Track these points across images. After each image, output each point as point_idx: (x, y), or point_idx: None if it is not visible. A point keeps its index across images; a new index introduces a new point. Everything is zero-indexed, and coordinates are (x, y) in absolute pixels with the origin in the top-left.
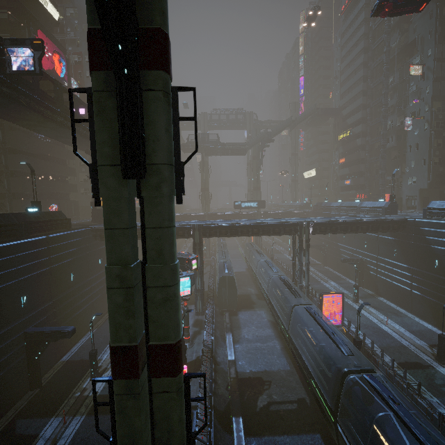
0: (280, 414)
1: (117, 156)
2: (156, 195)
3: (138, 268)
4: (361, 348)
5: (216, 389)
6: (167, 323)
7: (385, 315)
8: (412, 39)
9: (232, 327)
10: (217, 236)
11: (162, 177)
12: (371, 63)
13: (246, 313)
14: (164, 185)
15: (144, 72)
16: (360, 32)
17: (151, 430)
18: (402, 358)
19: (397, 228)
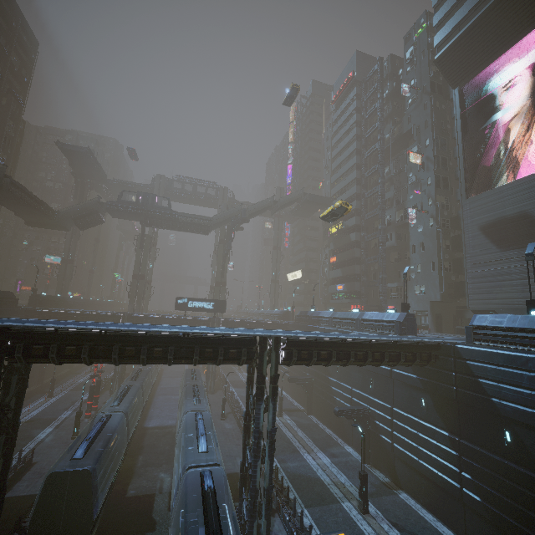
0: None
1: None
2: None
3: None
4: None
5: None
6: None
7: None
8: (407, 129)
9: None
10: (52, 360)
11: None
12: (365, 151)
13: None
14: None
15: None
16: (352, 119)
17: None
18: None
19: (426, 359)
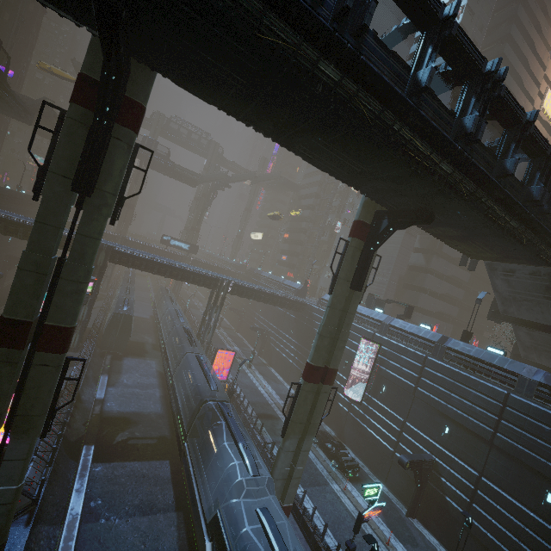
0: (137, 446)
1: (72, 172)
2: (95, 212)
3: (54, 262)
4: (234, 400)
5: (72, 422)
6: (68, 310)
7: (267, 380)
8: None
9: (111, 371)
10: (129, 265)
11: (105, 202)
12: None
13: (133, 360)
14: (105, 208)
15: (119, 125)
16: None
17: (14, 401)
18: (262, 411)
19: (299, 308)
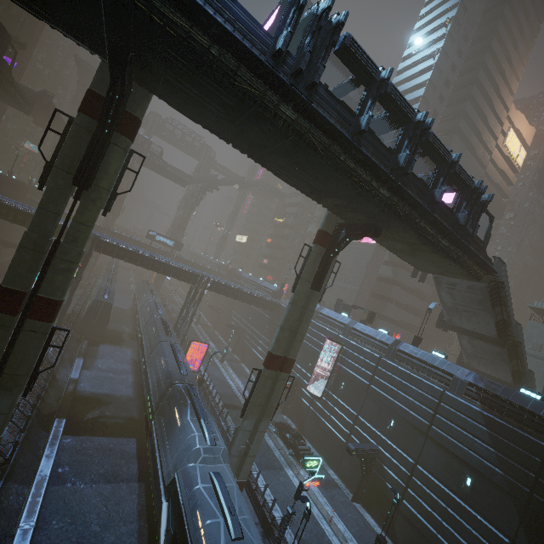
0: (107, 424)
1: (74, 169)
2: (91, 204)
3: (50, 243)
4: (203, 390)
5: (45, 398)
6: (59, 285)
7: (238, 375)
8: None
9: (87, 355)
10: (113, 255)
11: (100, 196)
12: None
13: (109, 347)
14: (99, 201)
15: (117, 134)
16: None
17: (2, 362)
18: (229, 402)
19: (273, 309)
